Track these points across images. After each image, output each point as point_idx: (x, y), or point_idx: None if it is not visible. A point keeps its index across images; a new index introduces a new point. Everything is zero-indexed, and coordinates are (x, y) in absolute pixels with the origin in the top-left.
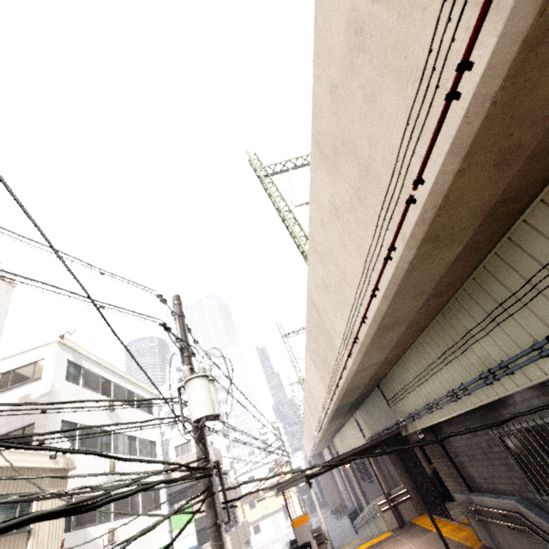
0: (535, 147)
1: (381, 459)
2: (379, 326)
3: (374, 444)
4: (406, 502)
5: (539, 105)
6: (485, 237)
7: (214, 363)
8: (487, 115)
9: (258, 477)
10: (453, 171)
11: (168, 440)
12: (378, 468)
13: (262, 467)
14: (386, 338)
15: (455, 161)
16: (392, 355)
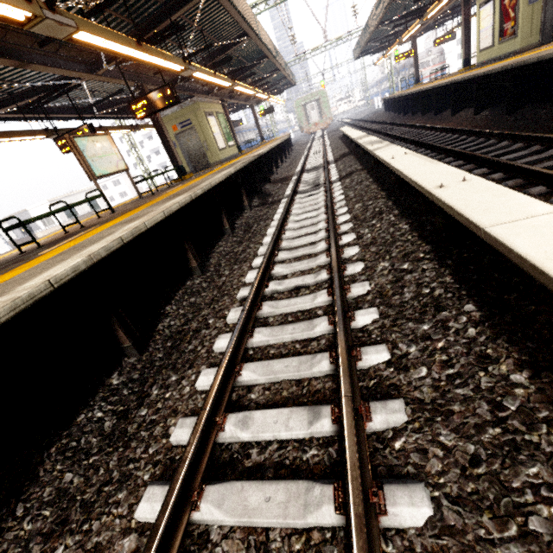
0: None
1: None
2: None
3: None
4: None
5: None
6: None
7: None
8: None
9: None
10: None
11: (27, 211)
12: None
13: None
14: None
15: None
16: None
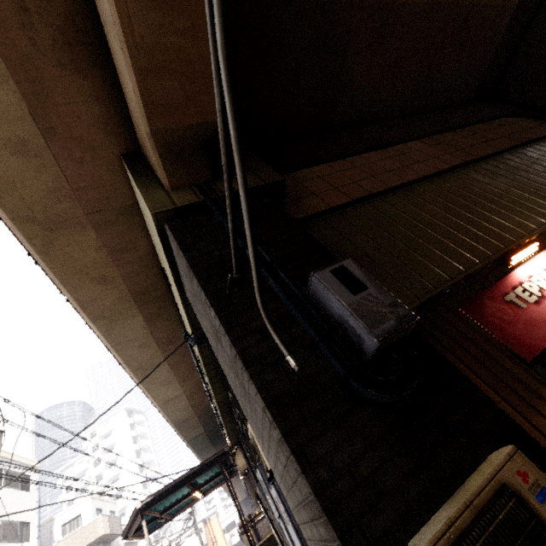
0: (121, 274)
1: (252, 485)
2: (131, 369)
3: (205, 467)
4: (263, 519)
5: (91, 263)
6: (156, 309)
7: (39, 417)
8: (54, 272)
9: (184, 544)
10: (65, 291)
11: (54, 519)
12: (254, 495)
13: (189, 531)
14: (156, 376)
15: (61, 287)
16: (190, 387)
